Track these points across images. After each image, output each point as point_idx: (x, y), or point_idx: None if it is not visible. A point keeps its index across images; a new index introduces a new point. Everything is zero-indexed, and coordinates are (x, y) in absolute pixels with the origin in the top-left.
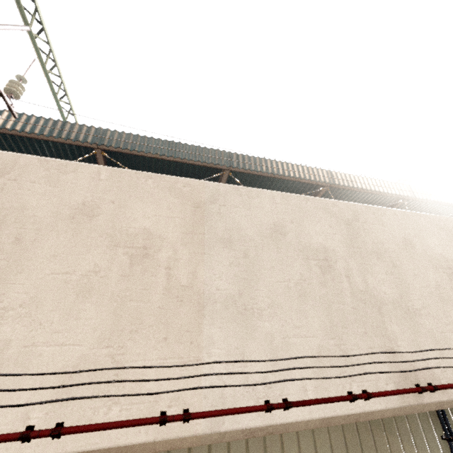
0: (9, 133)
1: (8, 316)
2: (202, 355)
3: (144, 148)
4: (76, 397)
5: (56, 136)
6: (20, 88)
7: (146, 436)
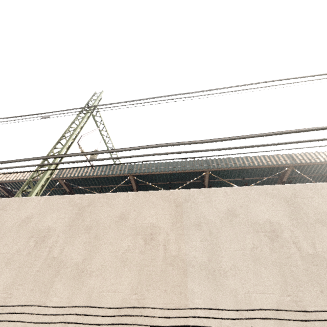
0: (91, 177)
1: (93, 275)
2: (188, 303)
3: (154, 169)
4: (122, 323)
5: (111, 174)
6: (95, 155)
7: None
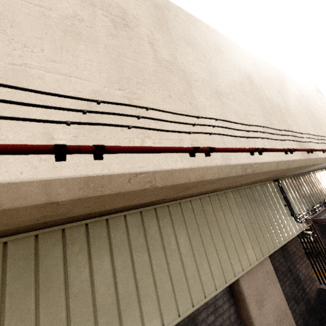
0: None
1: None
2: (201, 114)
3: None
4: (107, 123)
5: None
6: None
7: (182, 164)
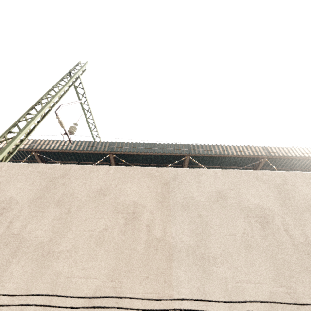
0: (68, 151)
1: (61, 257)
2: (173, 293)
3: (135, 149)
4: None
5: (89, 150)
6: (74, 129)
7: None
